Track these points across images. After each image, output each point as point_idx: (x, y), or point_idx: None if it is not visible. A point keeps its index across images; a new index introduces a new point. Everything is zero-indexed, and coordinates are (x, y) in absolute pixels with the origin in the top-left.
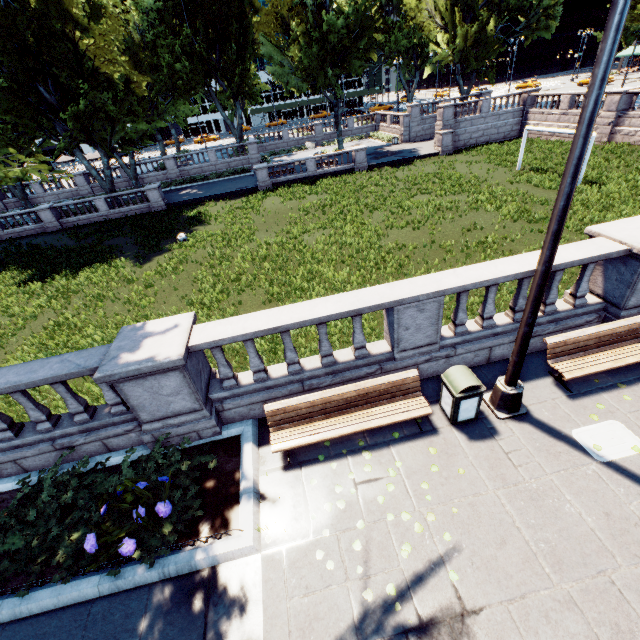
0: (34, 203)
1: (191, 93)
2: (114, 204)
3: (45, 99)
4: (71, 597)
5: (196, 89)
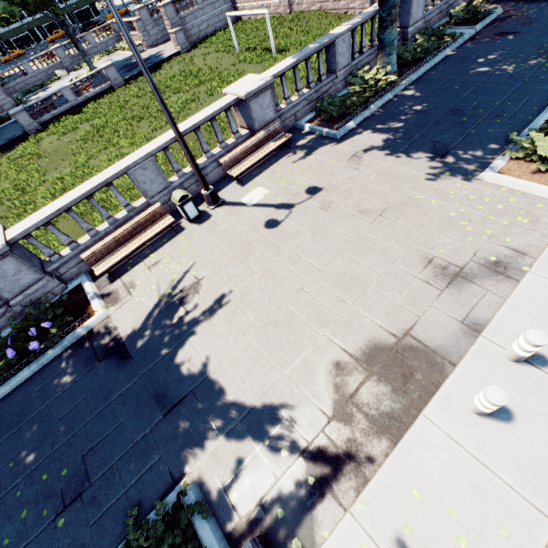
0: None
1: None
2: None
3: None
4: (17, 381)
5: None
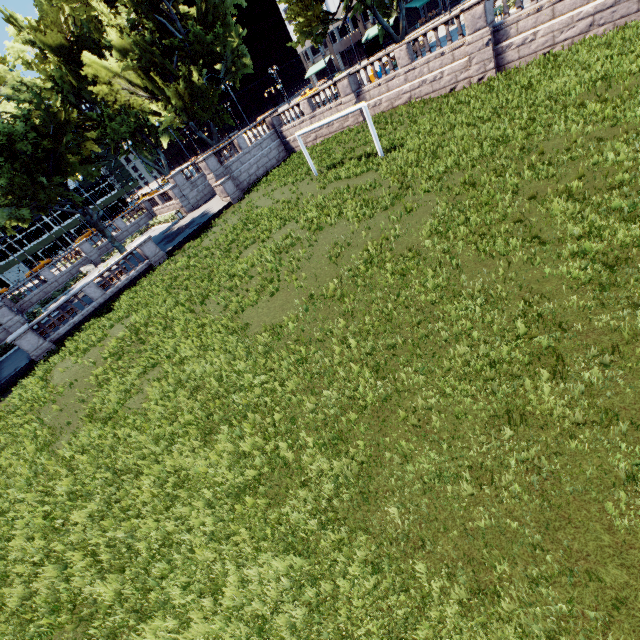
0: None
1: None
2: None
3: None
4: None
5: None
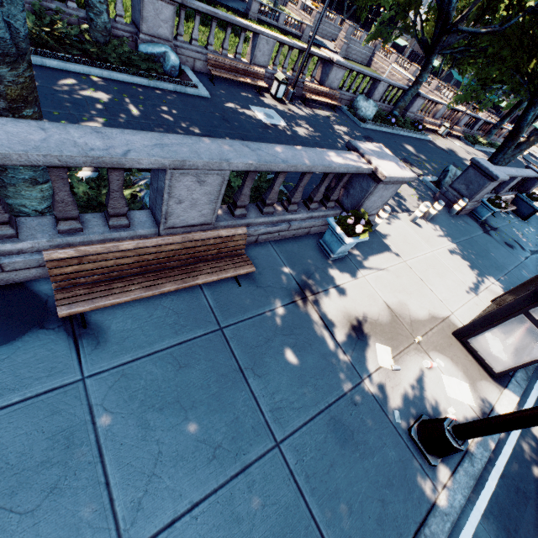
0: None
1: None
2: None
3: None
4: (416, 136)
5: None
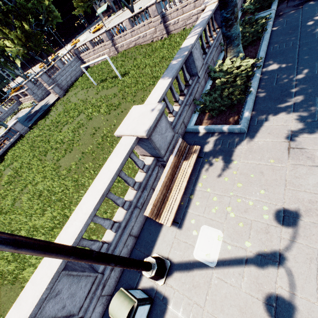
0: None
1: None
2: None
3: None
4: None
5: None
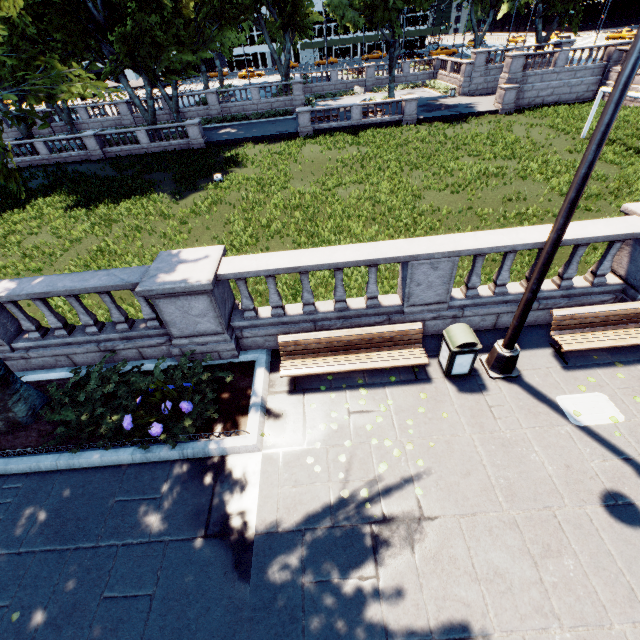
0: (79, 129)
1: (239, 20)
2: (155, 137)
3: (93, 17)
4: (111, 460)
5: (245, 15)
